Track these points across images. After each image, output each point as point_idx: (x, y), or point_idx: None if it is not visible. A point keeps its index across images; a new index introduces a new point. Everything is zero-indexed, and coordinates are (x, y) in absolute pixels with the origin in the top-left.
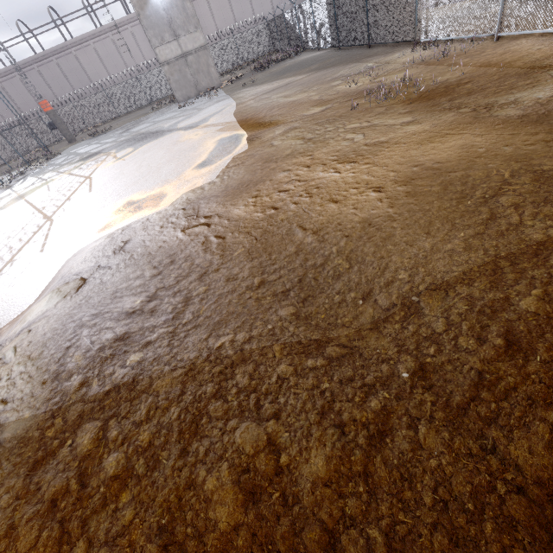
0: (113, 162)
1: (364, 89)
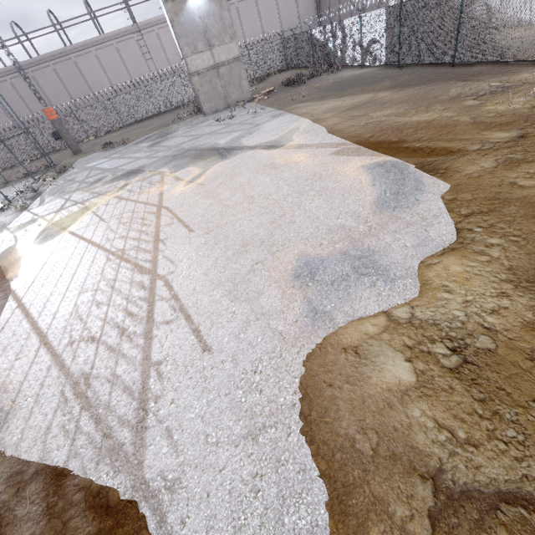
0: (183, 185)
1: None
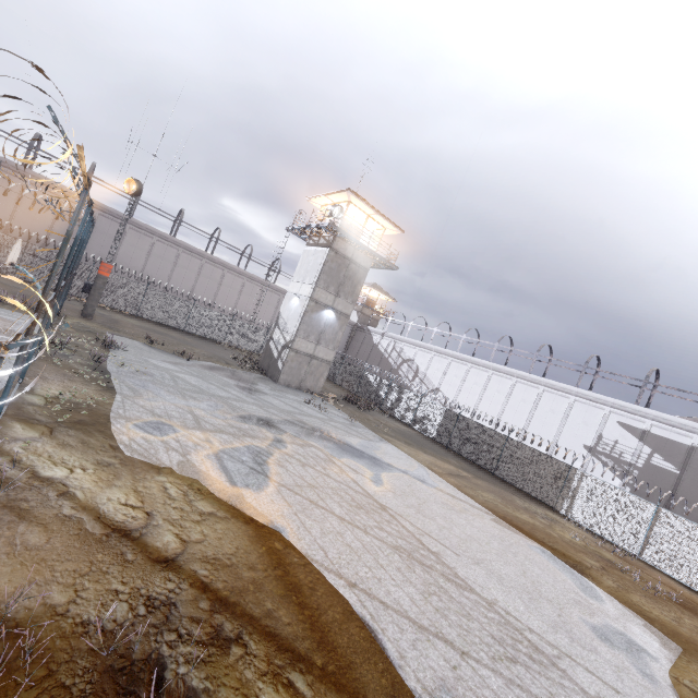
0: (375, 484)
1: (599, 556)
